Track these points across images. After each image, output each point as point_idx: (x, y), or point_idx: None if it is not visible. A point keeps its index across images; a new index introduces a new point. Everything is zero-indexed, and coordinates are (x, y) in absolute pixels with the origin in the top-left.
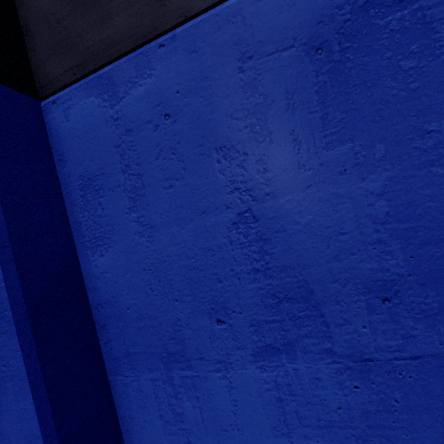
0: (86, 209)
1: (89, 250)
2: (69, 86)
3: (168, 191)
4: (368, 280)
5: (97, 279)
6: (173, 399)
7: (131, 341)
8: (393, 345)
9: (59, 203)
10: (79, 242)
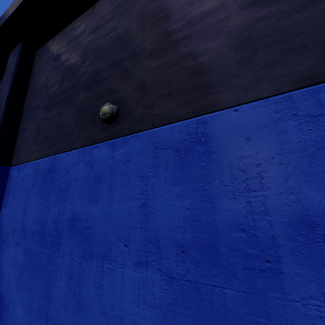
0: (7, 196)
1: (4, 207)
2: (16, 165)
3: (18, 197)
4: (33, 230)
5: (2, 215)
6: (0, 253)
7: (0, 234)
8: (31, 247)
9: (3, 193)
10: (3, 204)
